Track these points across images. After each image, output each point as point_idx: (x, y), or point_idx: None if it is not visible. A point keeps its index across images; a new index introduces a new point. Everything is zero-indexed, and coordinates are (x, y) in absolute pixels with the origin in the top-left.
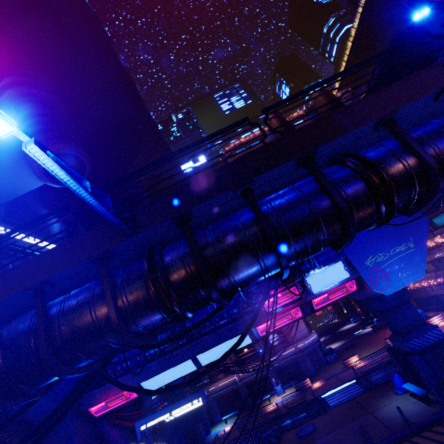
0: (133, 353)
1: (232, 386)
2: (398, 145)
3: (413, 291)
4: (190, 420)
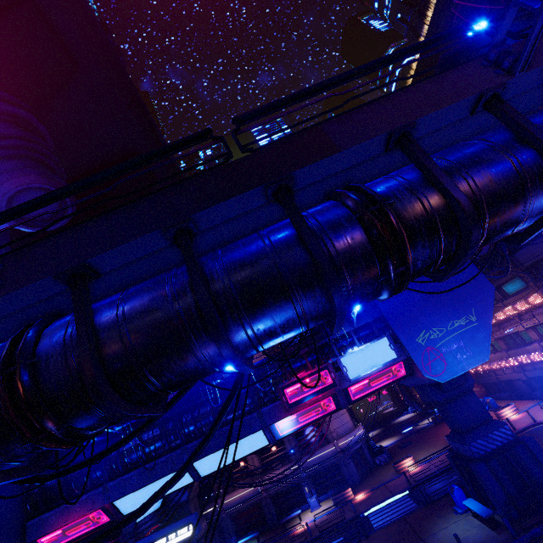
0: (107, 459)
1: (253, 497)
2: (417, 173)
3: (481, 374)
4: None
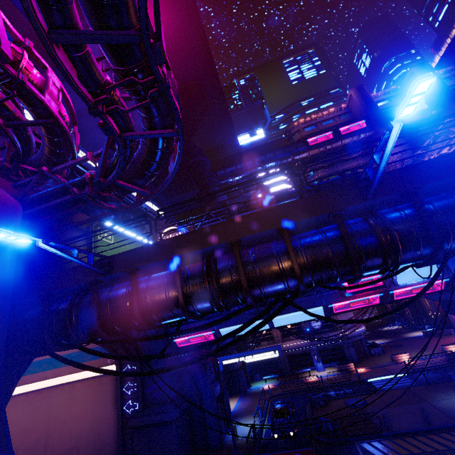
0: None
1: None
2: None
3: None
4: (266, 365)
